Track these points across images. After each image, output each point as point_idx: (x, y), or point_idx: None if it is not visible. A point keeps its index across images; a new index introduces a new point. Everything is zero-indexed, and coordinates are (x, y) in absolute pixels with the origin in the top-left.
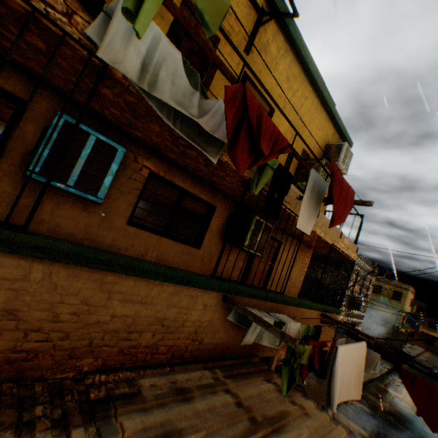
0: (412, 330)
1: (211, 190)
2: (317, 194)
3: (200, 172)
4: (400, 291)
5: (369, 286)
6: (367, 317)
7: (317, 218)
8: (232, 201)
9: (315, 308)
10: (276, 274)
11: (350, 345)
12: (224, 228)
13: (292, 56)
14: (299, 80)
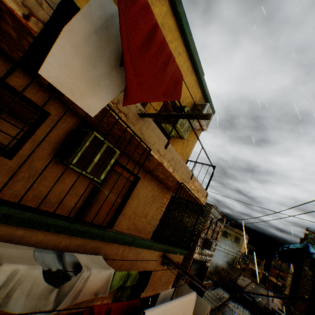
0: (245, 265)
1: (43, 91)
2: (117, 52)
3: (0, 39)
4: (240, 237)
5: (219, 231)
6: (217, 254)
7: (165, 149)
8: (77, 116)
9: (156, 248)
10: (130, 209)
11: (171, 303)
12: (61, 144)
13: (169, 8)
14: (174, 34)
